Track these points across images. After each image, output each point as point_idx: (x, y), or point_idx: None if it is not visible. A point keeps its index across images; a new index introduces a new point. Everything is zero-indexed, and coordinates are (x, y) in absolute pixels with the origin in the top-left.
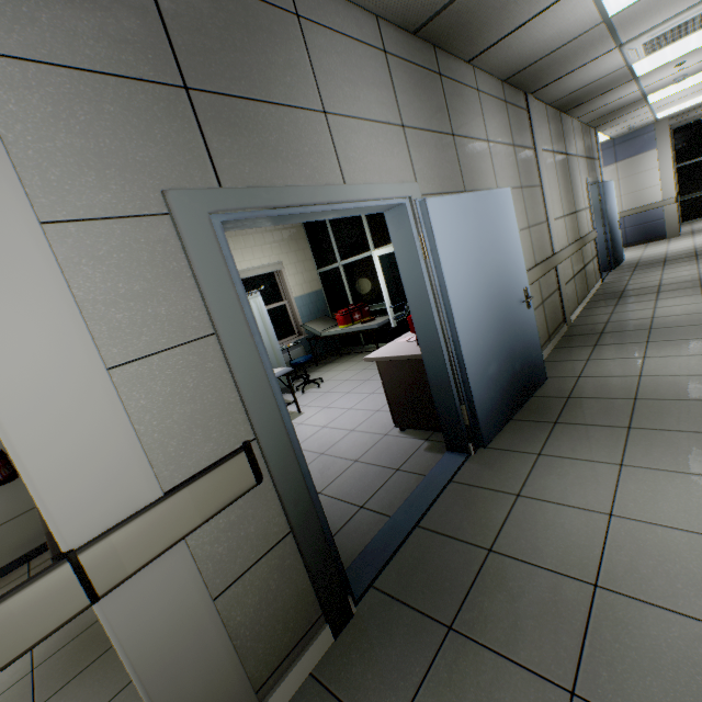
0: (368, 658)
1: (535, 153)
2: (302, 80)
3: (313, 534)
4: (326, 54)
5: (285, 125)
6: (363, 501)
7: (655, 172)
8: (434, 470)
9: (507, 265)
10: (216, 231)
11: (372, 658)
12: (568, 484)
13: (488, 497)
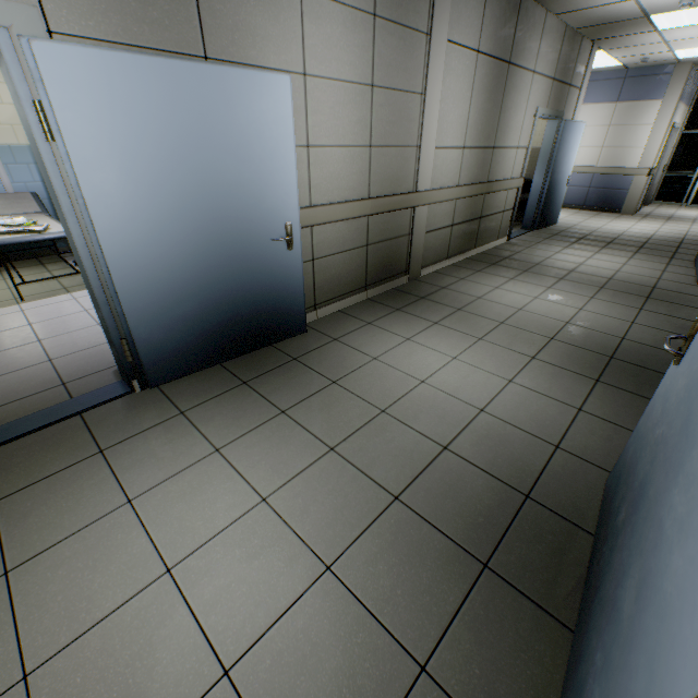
0: None
1: (430, 41)
2: None
3: None
4: None
5: None
6: None
7: (647, 130)
8: (82, 397)
9: (253, 188)
10: None
11: None
12: (152, 455)
13: (79, 444)
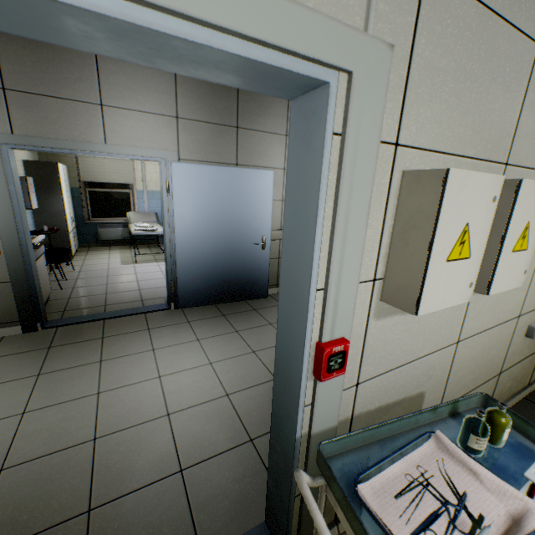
0: (20, 341)
1: None
2: (88, 87)
3: (23, 288)
4: (115, 74)
5: (67, 109)
6: (110, 304)
7: None
8: (148, 306)
9: (248, 218)
10: (4, 151)
11: (21, 342)
12: (169, 335)
13: (141, 324)
